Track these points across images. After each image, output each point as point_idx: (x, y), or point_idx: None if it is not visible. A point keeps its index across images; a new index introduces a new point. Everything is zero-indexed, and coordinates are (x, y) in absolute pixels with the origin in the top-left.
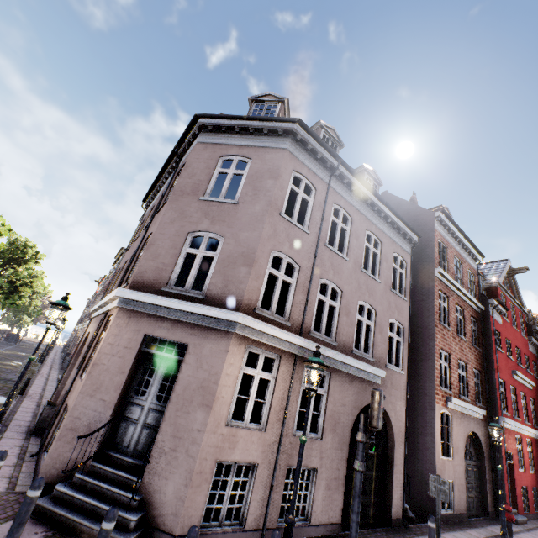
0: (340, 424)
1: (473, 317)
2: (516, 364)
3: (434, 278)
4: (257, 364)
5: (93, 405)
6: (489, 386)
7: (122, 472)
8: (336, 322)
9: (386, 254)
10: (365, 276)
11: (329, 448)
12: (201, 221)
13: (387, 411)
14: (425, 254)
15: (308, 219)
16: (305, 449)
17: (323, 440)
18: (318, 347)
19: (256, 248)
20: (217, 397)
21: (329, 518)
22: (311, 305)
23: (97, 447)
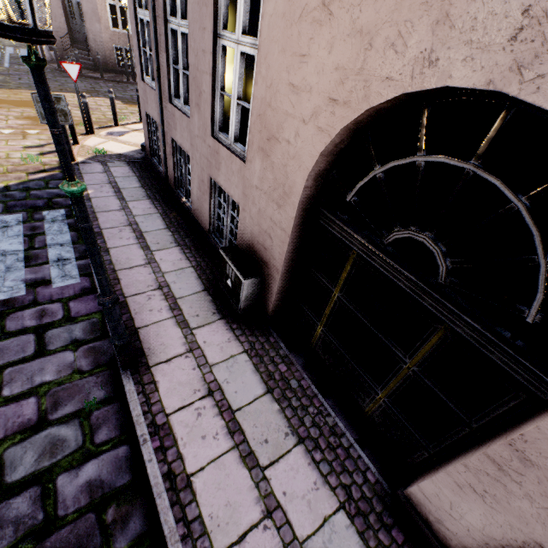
0: None
1: None
2: None
3: None
4: None
5: (59, 26)
6: None
7: (84, 52)
8: None
9: None
10: None
11: None
12: None
13: None
14: None
15: None
16: None
17: None
18: None
19: None
20: (101, 17)
21: None
22: None
23: (71, 43)
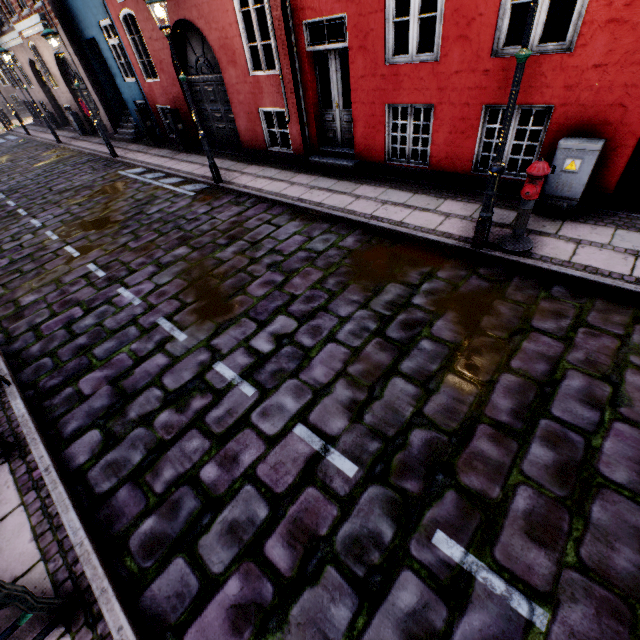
0: None
1: None
2: None
3: None
4: None
5: None
6: None
7: None
8: None
9: None
10: None
11: None
12: None
13: None
14: None
15: None
16: None
17: None
18: None
19: None
20: None
21: None
22: None
23: None
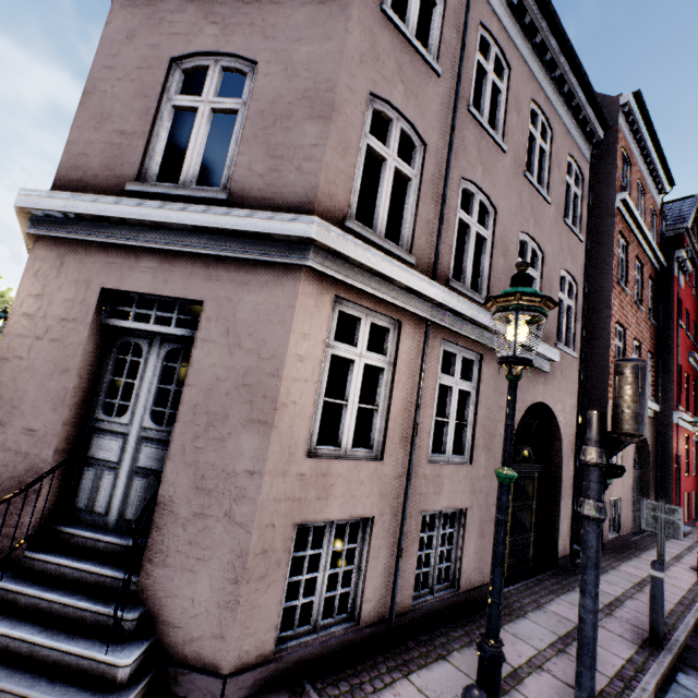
0: (496, 437)
1: (651, 278)
2: (691, 344)
3: (614, 211)
4: (357, 337)
5: (10, 442)
6: (663, 373)
7: (94, 567)
8: (487, 267)
9: (558, 154)
10: (529, 187)
11: (481, 476)
12: (197, 30)
13: (555, 413)
14: (600, 173)
15: (437, 45)
16: (448, 482)
17: (473, 464)
18: (524, 264)
19: (336, 78)
20: (281, 403)
21: (484, 576)
22: (448, 228)
23: (32, 523)
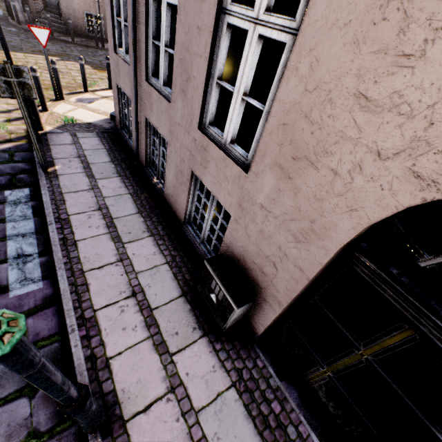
0: None
1: None
2: None
3: None
4: None
5: None
6: None
7: (56, 15)
8: None
9: None
10: None
11: None
12: None
13: None
14: None
15: None
16: None
17: None
18: None
19: None
20: None
21: None
22: None
23: (43, 7)
